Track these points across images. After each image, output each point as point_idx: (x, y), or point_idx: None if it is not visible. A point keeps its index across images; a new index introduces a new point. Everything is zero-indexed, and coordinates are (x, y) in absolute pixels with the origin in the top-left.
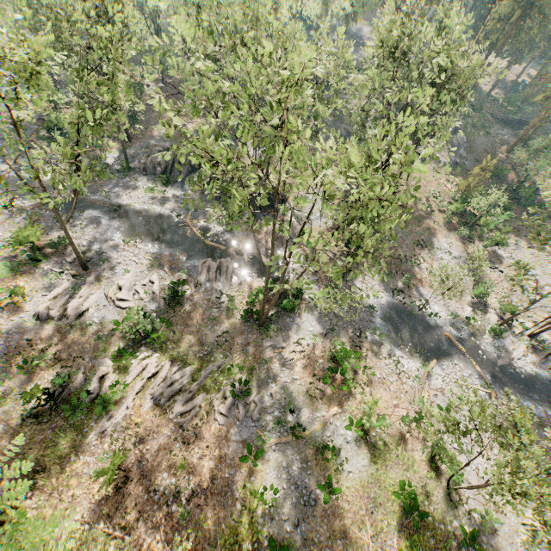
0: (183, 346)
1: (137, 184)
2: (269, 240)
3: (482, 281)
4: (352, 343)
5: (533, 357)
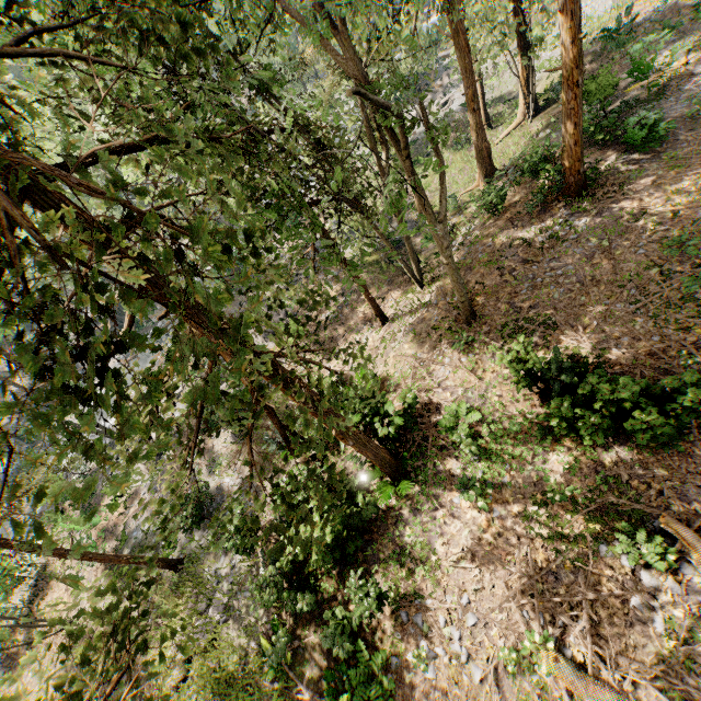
0: None
1: None
2: None
3: None
4: None
5: None
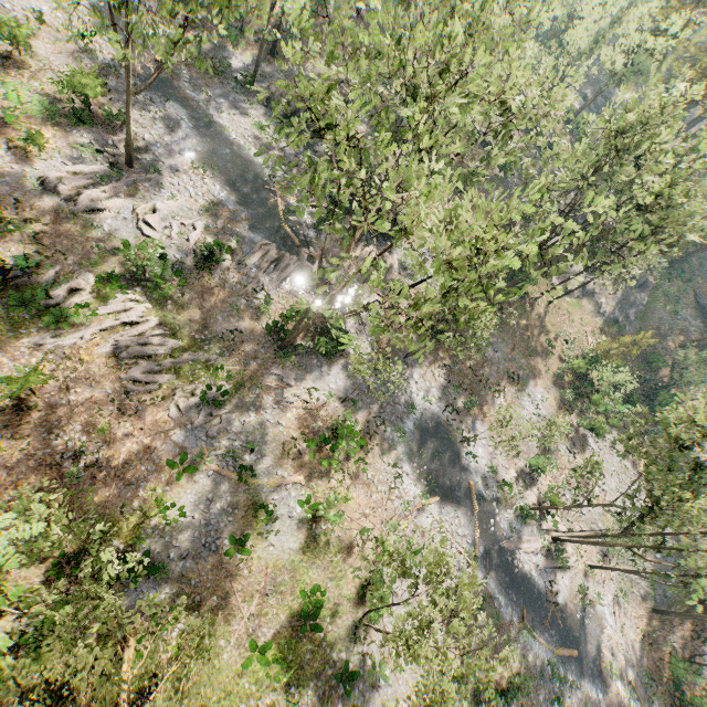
0: (184, 315)
1: (249, 110)
2: (353, 267)
3: (547, 455)
4: (366, 427)
5: (542, 561)
